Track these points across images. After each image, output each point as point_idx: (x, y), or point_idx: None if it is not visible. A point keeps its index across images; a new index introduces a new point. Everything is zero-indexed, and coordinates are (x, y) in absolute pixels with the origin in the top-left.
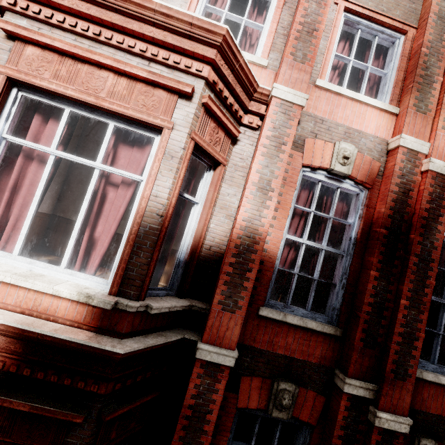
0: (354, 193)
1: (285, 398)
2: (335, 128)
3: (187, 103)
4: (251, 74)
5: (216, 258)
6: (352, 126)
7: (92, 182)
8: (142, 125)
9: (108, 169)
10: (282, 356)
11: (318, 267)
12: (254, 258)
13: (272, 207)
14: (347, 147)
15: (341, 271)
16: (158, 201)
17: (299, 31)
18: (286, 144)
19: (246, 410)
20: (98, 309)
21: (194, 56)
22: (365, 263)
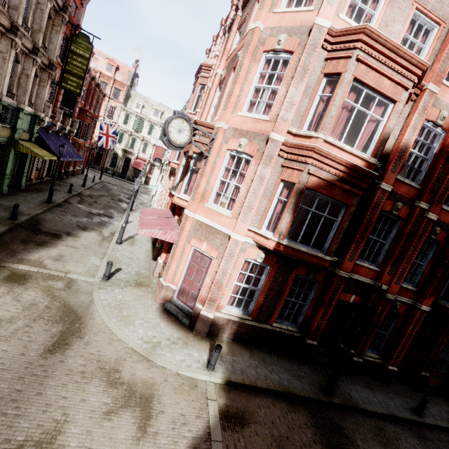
0: (439, 134)
1: (399, 206)
2: (442, 103)
3: (406, 92)
4: (423, 78)
5: (386, 155)
6: (448, 103)
7: (367, 120)
8: (388, 99)
9: (374, 115)
10: (399, 194)
11: (418, 163)
12: (405, 155)
13: (415, 136)
14: (445, 113)
15: (426, 166)
16: (390, 129)
17: (444, 57)
18: (426, 110)
19: (382, 212)
20: (367, 163)
21: (413, 73)
22: (437, 163)
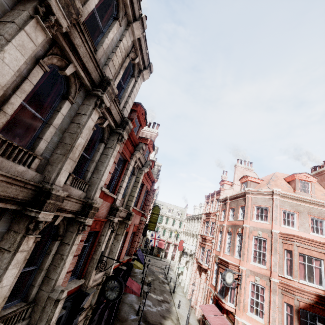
0: None
1: None
2: None
3: None
4: None
5: None
6: None
7: (314, 268)
8: (319, 258)
9: (316, 266)
10: None
11: None
12: None
13: None
14: None
15: None
16: None
17: None
18: None
19: None
20: None
21: (324, 247)
22: None
